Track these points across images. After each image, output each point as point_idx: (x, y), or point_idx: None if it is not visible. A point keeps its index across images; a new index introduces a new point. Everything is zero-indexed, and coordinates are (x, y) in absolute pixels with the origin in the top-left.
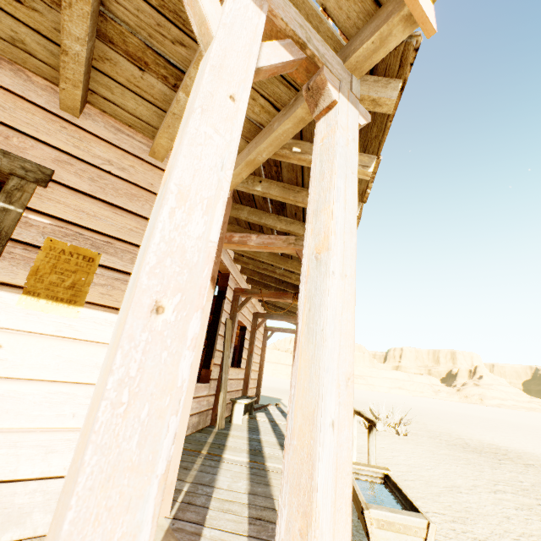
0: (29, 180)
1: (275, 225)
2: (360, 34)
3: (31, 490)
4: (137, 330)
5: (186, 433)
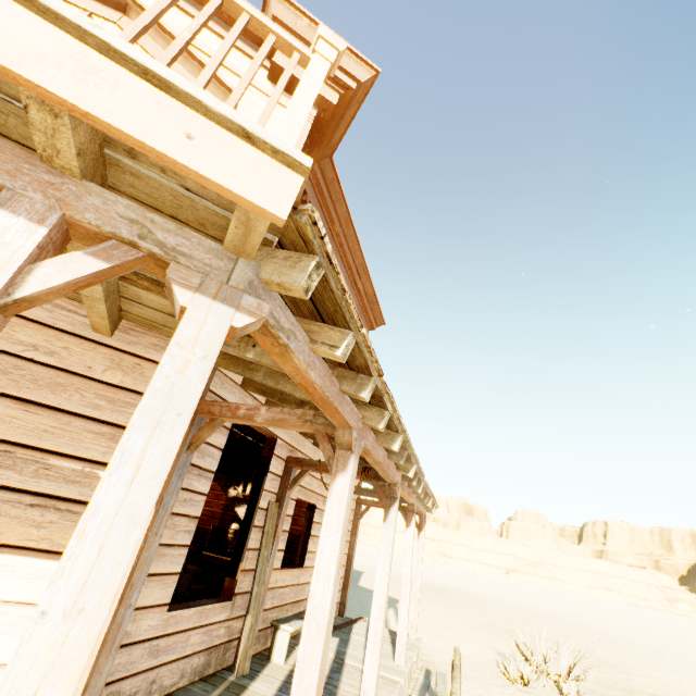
0: None
1: (294, 392)
2: None
3: None
4: None
5: (177, 684)
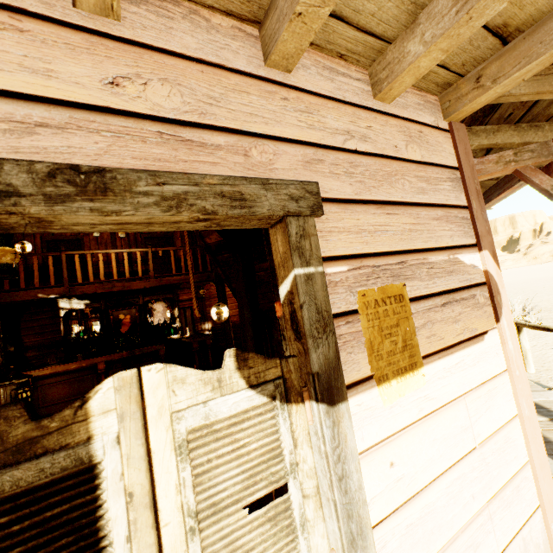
0: (304, 214)
1: (470, 143)
2: None
3: None
4: None
5: None
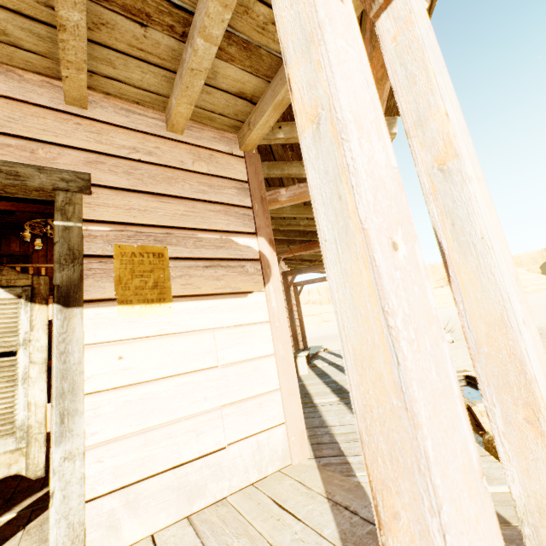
0: (73, 191)
1: (301, 172)
2: None
3: (198, 468)
4: (392, 271)
5: None
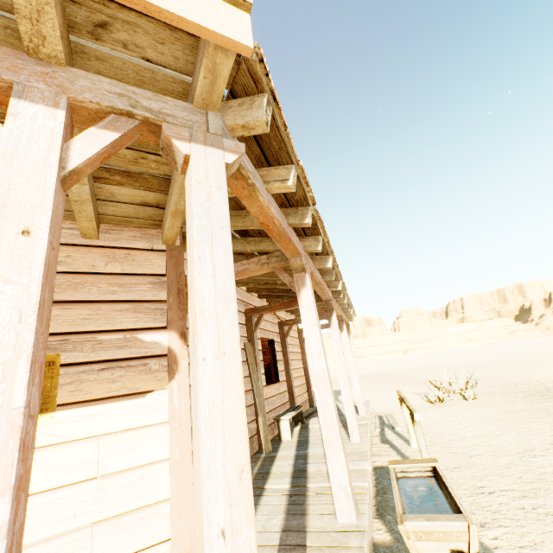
0: None
1: (245, 248)
2: (195, 69)
3: None
4: None
5: None
